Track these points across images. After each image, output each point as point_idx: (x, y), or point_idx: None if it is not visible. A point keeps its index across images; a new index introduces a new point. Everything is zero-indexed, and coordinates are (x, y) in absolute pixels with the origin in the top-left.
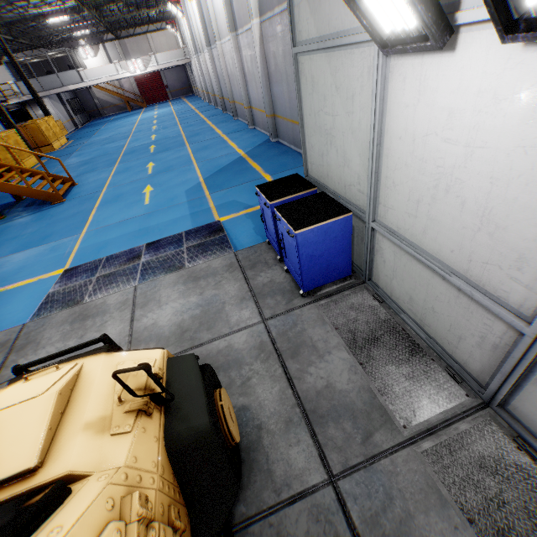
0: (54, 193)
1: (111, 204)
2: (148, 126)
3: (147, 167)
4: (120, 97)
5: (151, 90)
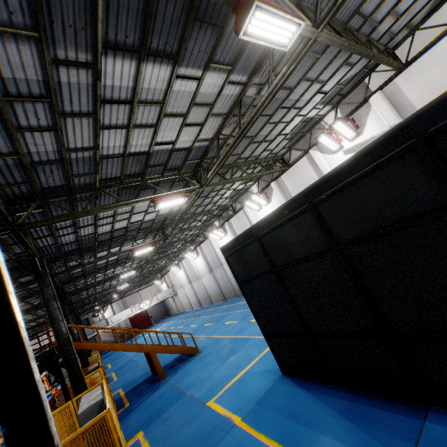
0: (195, 346)
1: (243, 331)
2: (172, 329)
3: (228, 323)
4: (120, 333)
5: (140, 322)
